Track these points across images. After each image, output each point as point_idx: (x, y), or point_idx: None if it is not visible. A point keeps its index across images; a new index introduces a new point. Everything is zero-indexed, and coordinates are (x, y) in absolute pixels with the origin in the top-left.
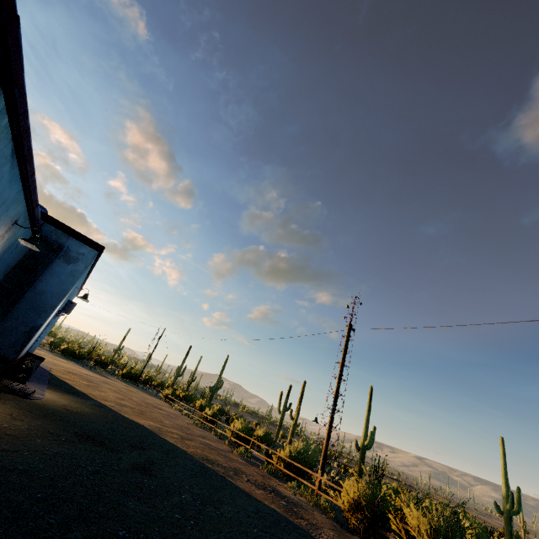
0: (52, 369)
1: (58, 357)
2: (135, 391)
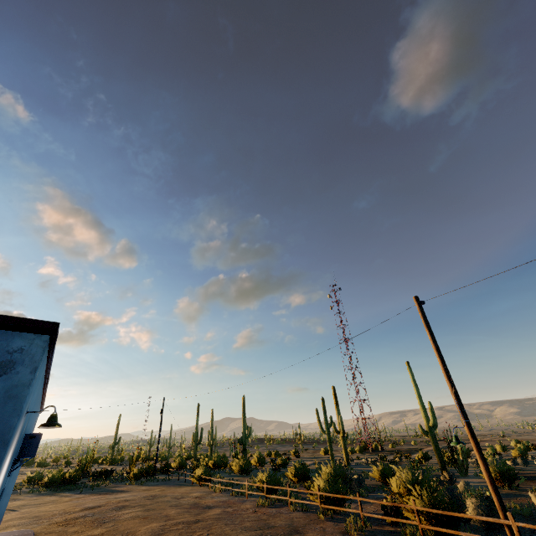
0: (38, 535)
1: (44, 497)
2: (159, 492)
